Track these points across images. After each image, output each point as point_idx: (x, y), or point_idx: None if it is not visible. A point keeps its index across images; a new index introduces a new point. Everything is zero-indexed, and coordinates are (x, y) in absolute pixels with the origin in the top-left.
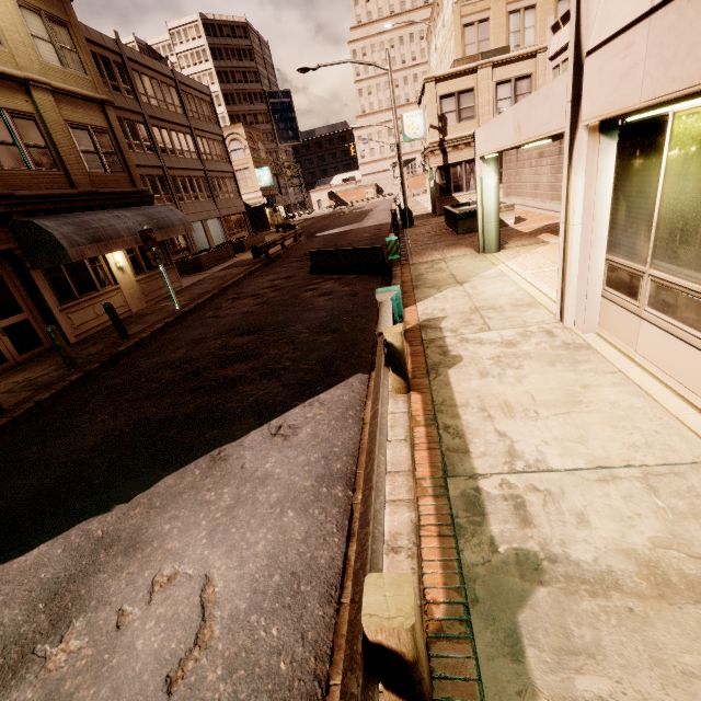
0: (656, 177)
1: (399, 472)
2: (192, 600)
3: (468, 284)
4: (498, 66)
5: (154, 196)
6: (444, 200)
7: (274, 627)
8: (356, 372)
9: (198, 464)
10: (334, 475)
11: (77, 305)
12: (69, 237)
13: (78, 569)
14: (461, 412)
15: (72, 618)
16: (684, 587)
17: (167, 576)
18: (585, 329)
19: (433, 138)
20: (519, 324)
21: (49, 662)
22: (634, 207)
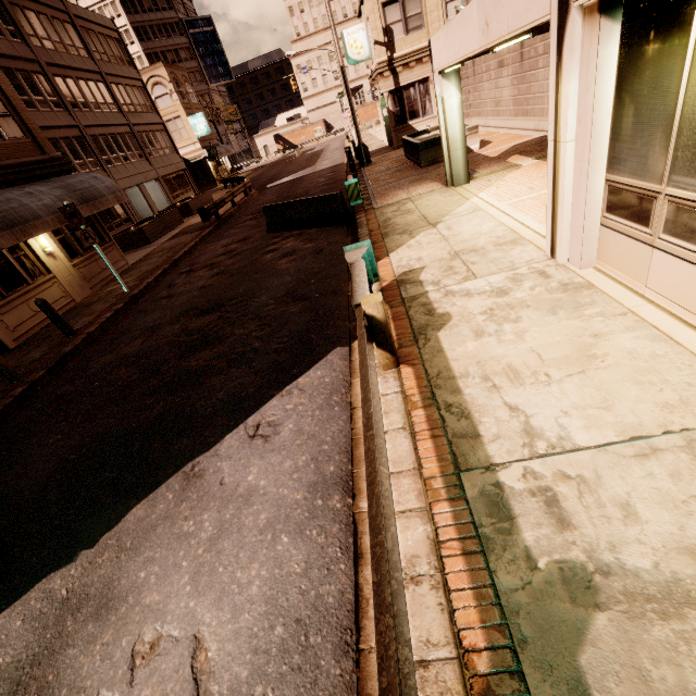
0: (679, 66)
1: (403, 472)
2: (182, 674)
3: (441, 224)
4: None
5: (76, 162)
6: (400, 130)
7: None
8: (335, 347)
9: (170, 486)
10: (328, 482)
11: (6, 304)
12: None
13: (42, 645)
14: (462, 384)
15: None
16: None
17: (148, 643)
18: (582, 264)
19: (380, 57)
20: (507, 267)
21: None
22: (646, 110)
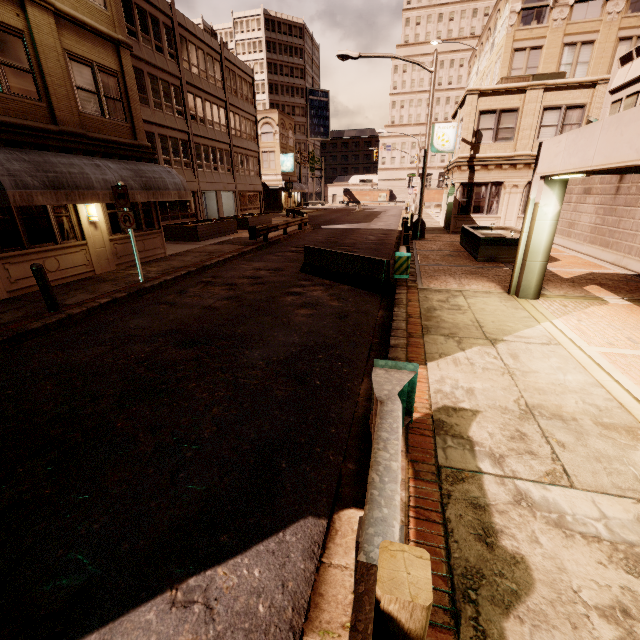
0: None
1: None
2: None
3: (503, 345)
4: (551, 90)
5: (174, 158)
6: (460, 219)
7: None
8: (305, 512)
9: None
10: None
11: (22, 255)
12: (17, 175)
13: None
14: None
15: None
16: None
17: None
18: None
19: (463, 153)
20: (633, 489)
21: None
22: None
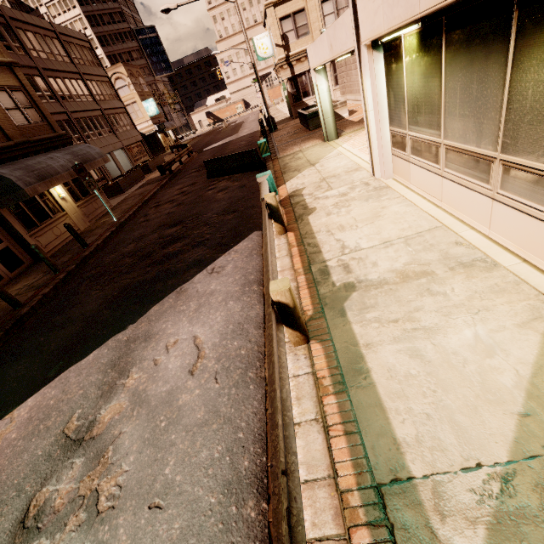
0: (402, 75)
1: (285, 269)
2: (190, 346)
3: (318, 164)
4: None
5: None
6: (297, 106)
7: (235, 342)
8: (253, 231)
9: (170, 297)
10: (251, 282)
11: (40, 230)
12: (22, 179)
13: (121, 353)
14: (316, 235)
15: (129, 369)
16: (413, 276)
17: (173, 342)
18: (386, 177)
19: (280, 55)
20: (349, 182)
21: (127, 384)
22: (397, 95)
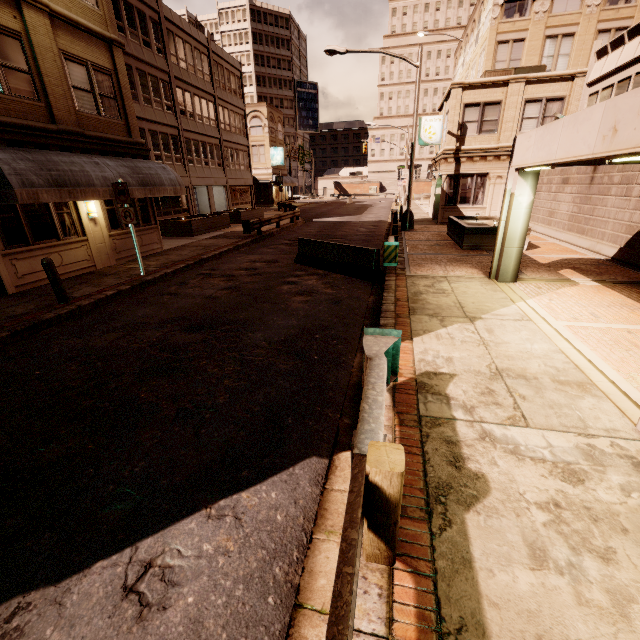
0: None
1: None
2: None
3: (481, 322)
4: (532, 83)
5: (164, 154)
6: (447, 210)
7: None
8: (310, 453)
9: None
10: None
11: (27, 251)
12: (23, 174)
13: None
14: None
15: None
16: None
17: None
18: None
19: (449, 145)
20: (576, 426)
21: None
22: None
